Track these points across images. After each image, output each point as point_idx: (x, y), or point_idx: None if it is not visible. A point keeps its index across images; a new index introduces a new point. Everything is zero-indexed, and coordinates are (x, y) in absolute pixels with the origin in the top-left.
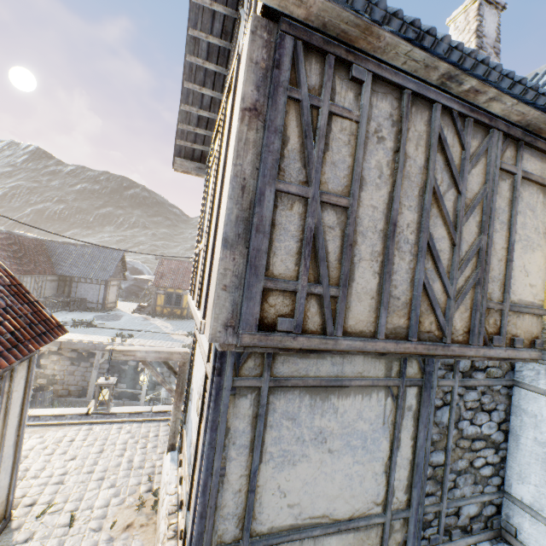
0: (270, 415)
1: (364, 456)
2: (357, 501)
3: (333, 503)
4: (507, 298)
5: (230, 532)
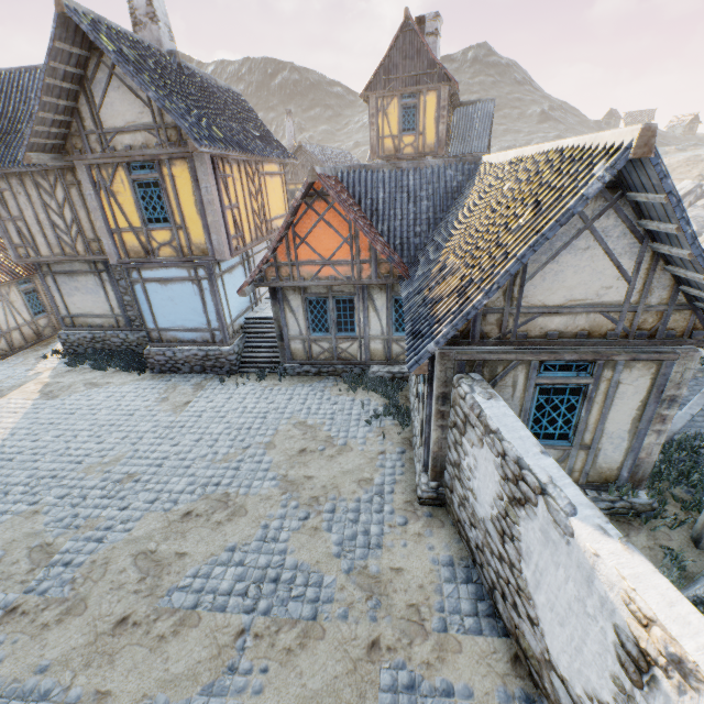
0: (59, 282)
1: (97, 296)
2: (101, 309)
3: (93, 309)
4: (95, 237)
5: (65, 313)
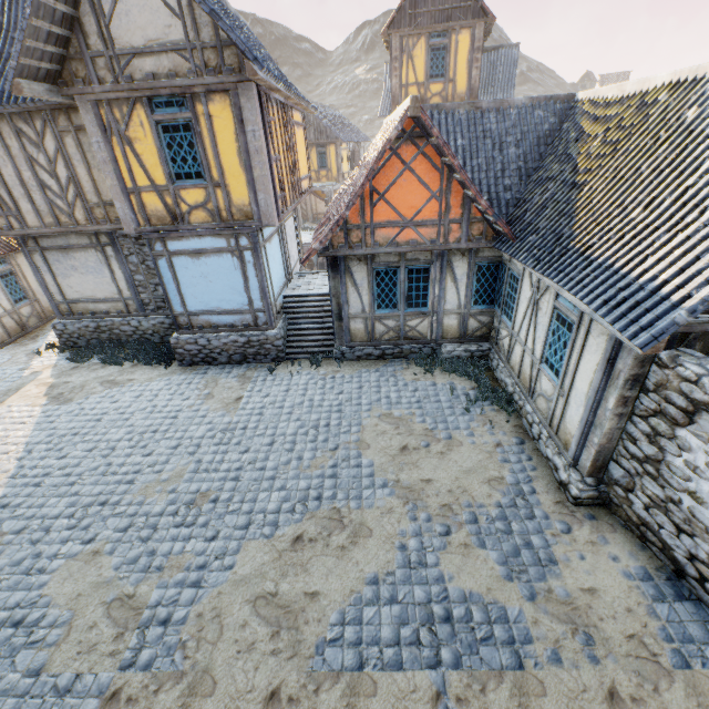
0: (49, 260)
1: (100, 276)
2: (106, 292)
3: (95, 292)
4: (100, 200)
5: (60, 298)
